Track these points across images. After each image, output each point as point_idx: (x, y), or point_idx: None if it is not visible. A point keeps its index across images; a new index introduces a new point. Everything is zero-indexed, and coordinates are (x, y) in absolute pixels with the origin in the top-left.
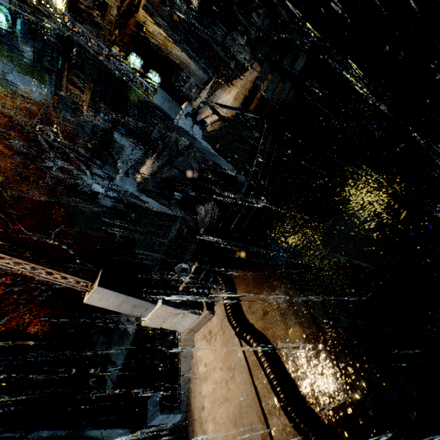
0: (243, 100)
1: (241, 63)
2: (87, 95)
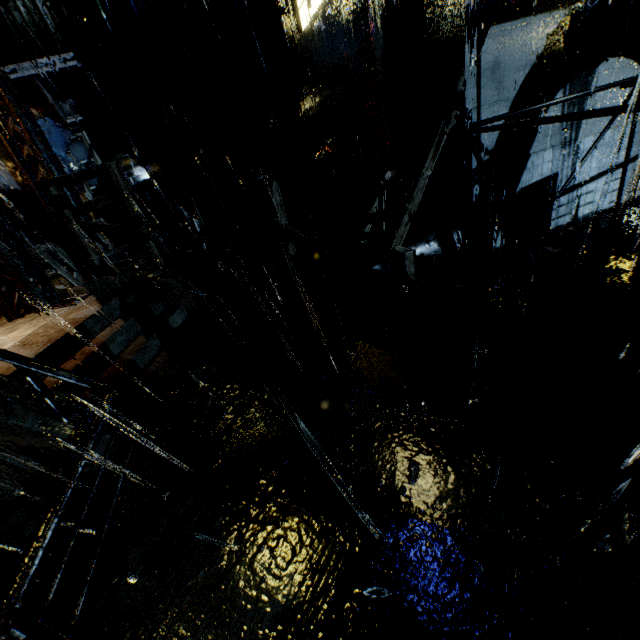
0: (47, 348)
1: (58, 292)
2: None
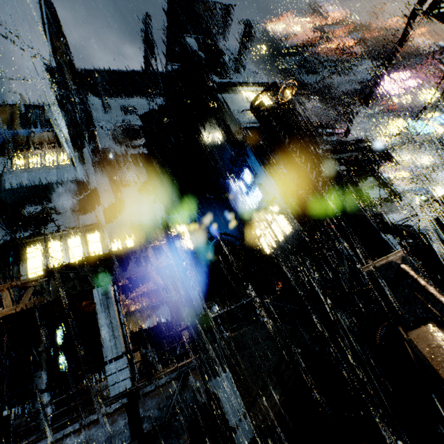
0: None
1: None
2: (20, 307)
